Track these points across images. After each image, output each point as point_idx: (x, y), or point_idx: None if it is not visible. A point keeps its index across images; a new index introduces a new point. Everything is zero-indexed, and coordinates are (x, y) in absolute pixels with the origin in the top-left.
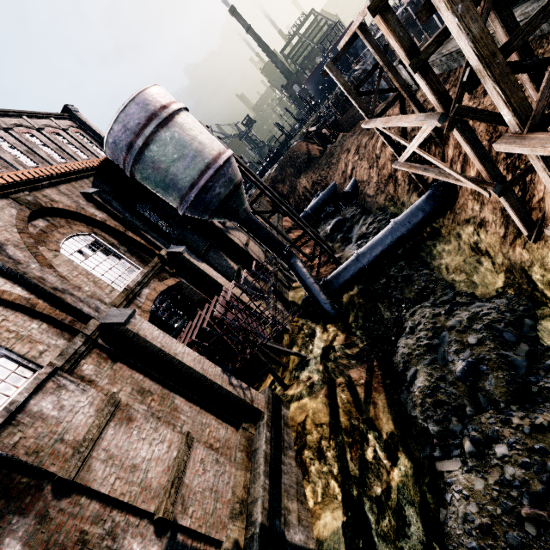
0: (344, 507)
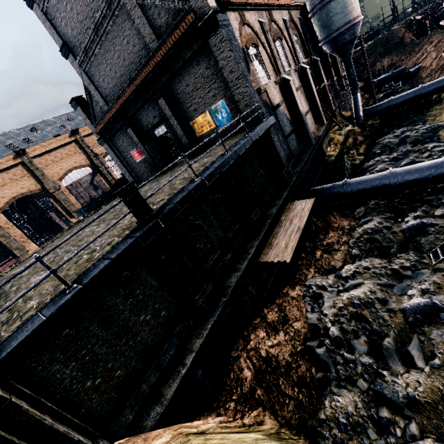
0: (338, 153)
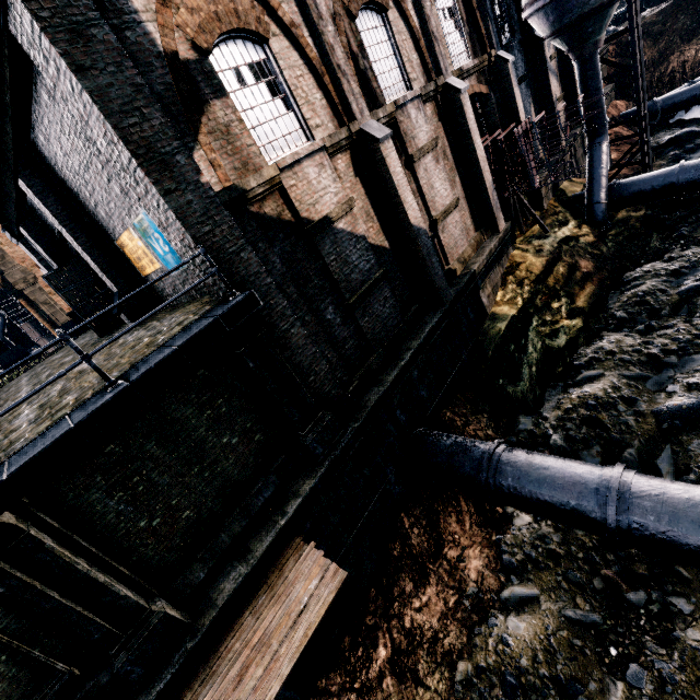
0: (519, 311)
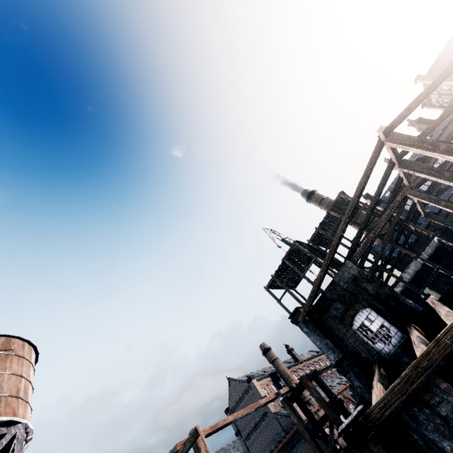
0: None
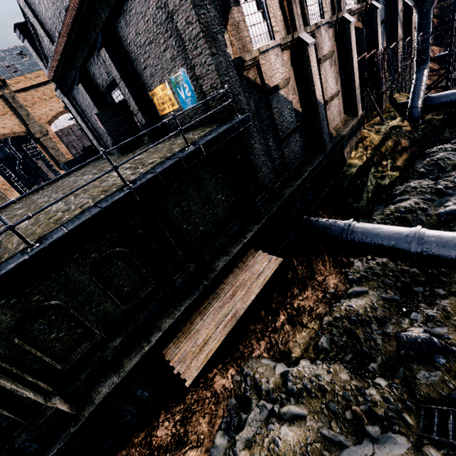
0: (364, 163)
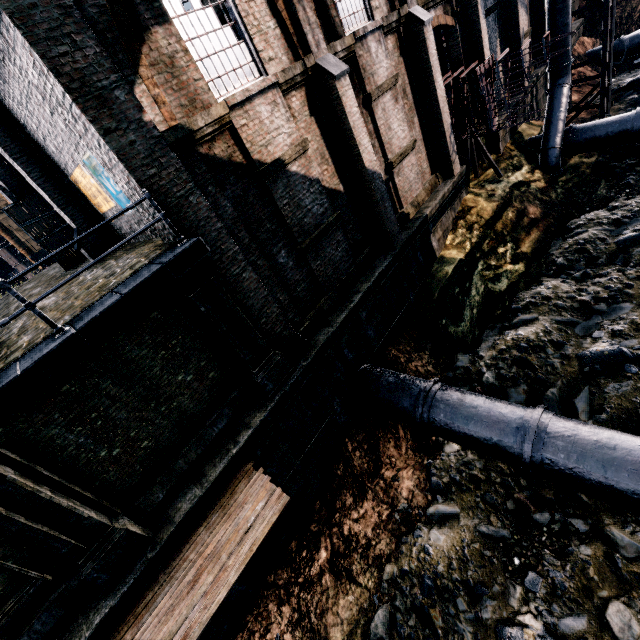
0: (466, 255)
